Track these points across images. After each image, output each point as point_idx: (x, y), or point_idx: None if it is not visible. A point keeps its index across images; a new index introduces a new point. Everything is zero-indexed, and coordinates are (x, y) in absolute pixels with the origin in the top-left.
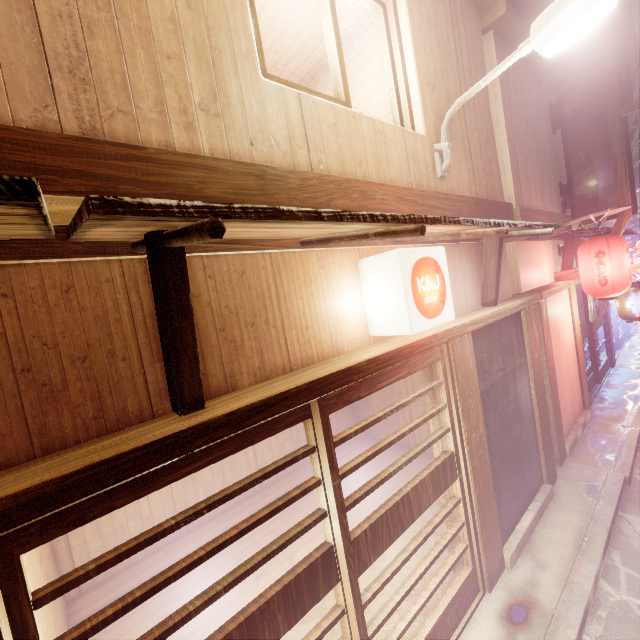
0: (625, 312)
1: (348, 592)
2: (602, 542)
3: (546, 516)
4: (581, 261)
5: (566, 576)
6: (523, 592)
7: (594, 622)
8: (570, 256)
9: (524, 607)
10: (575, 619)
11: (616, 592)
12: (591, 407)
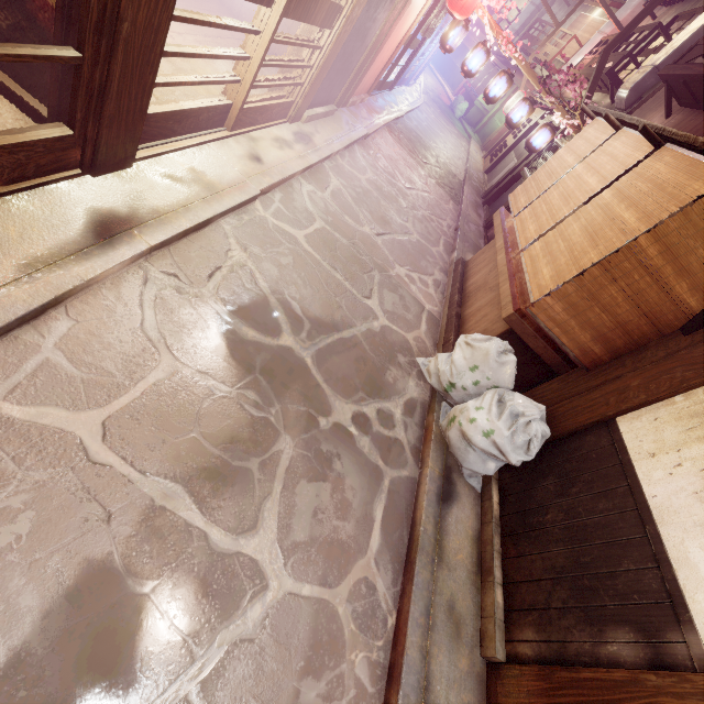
0: (446, 38)
1: (274, 20)
2: (348, 143)
3: (326, 120)
4: None
5: (328, 142)
6: (307, 134)
7: (330, 163)
8: None
9: (306, 138)
10: (327, 154)
11: (342, 161)
12: (369, 98)
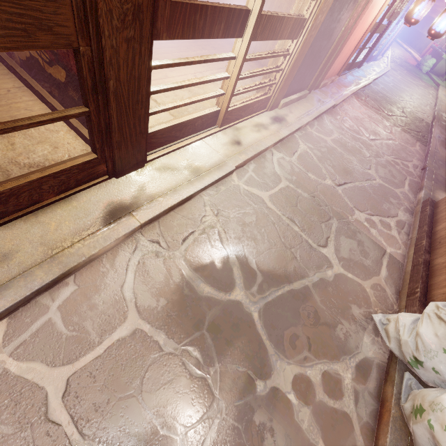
0: (411, 14)
1: (244, 46)
2: (316, 115)
3: (300, 102)
4: None
5: (299, 118)
6: (282, 116)
7: (300, 133)
8: None
9: (280, 119)
10: (297, 127)
11: (311, 130)
12: (339, 78)
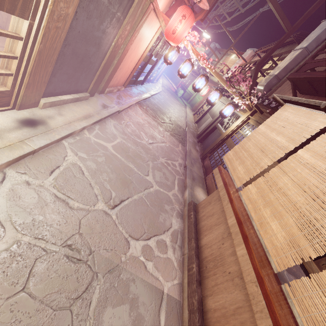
0: (167, 56)
1: None
2: (96, 120)
3: (78, 103)
4: (176, 13)
5: (71, 122)
6: (42, 118)
7: (72, 139)
8: (173, 11)
9: (38, 122)
10: (64, 134)
11: (89, 135)
12: (125, 88)
